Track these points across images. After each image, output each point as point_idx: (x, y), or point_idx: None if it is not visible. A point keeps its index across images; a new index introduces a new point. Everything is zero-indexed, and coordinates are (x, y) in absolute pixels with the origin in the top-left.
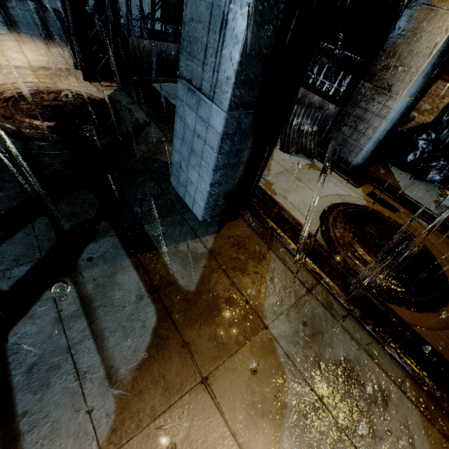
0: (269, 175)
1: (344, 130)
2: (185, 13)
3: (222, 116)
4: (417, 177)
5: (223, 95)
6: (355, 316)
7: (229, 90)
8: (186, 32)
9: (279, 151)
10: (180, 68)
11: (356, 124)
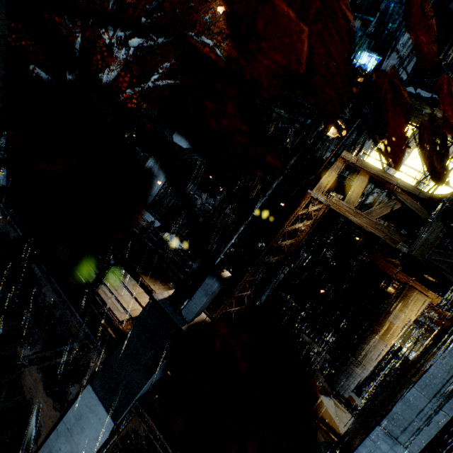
0: (338, 426)
1: (341, 376)
2: (393, 408)
3: None
4: (359, 396)
5: (414, 450)
6: None
7: (419, 450)
8: (391, 414)
9: (319, 393)
10: (381, 422)
11: (347, 375)
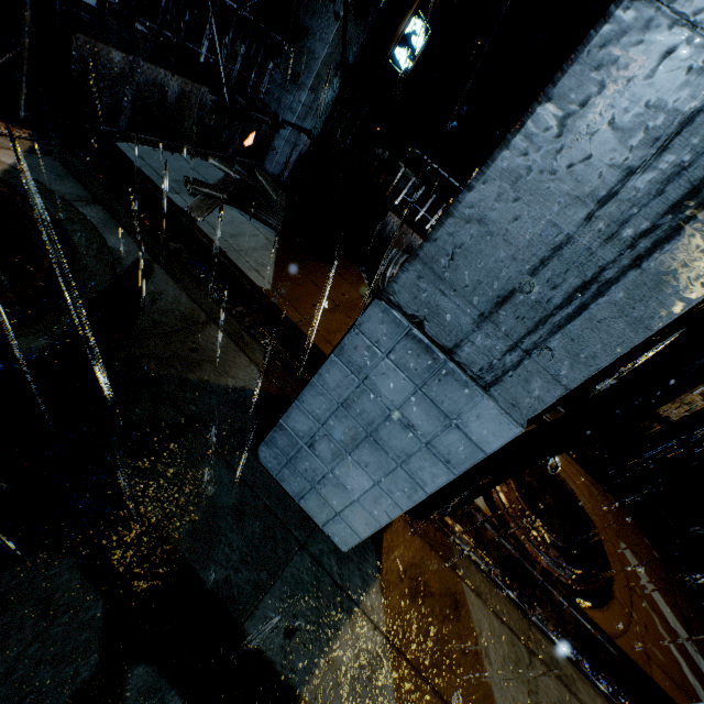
0: None
1: None
2: (461, 199)
3: (510, 431)
4: None
5: (526, 396)
6: (585, 672)
7: (553, 397)
8: (447, 233)
9: None
10: (392, 283)
11: None
